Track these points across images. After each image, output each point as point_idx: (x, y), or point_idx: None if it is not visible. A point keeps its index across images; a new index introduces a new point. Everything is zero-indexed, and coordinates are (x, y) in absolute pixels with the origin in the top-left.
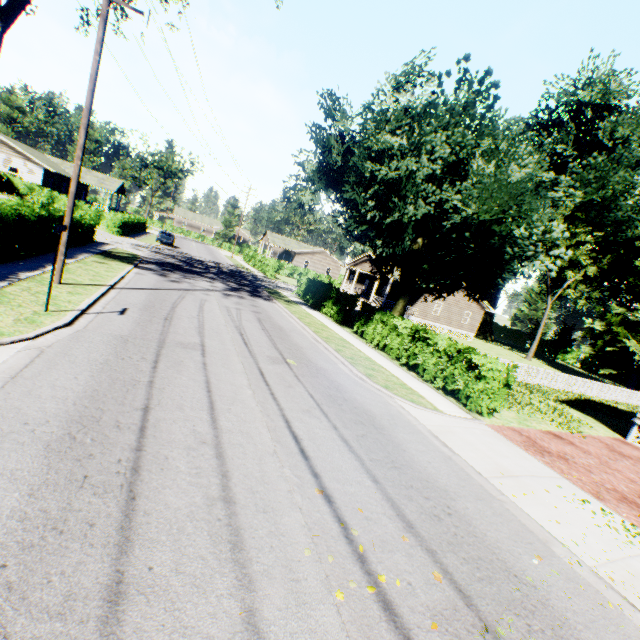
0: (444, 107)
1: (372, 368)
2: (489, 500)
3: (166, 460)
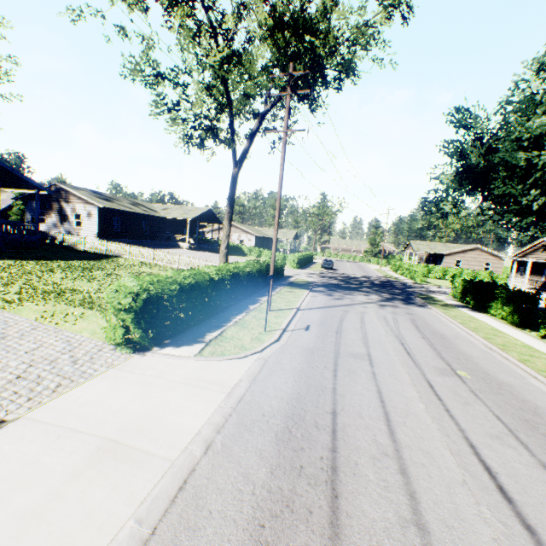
0: None
1: None
2: None
3: (355, 465)
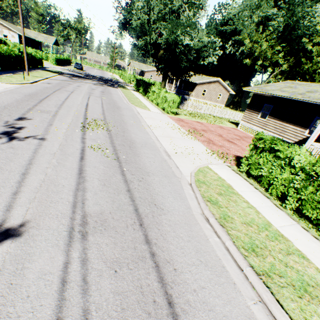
0: None
1: (137, 103)
2: (136, 118)
3: (50, 100)
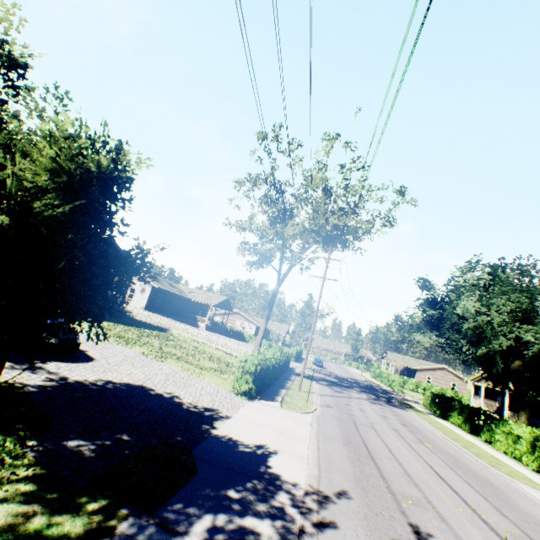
0: (499, 280)
1: (496, 462)
2: None
3: (380, 458)
